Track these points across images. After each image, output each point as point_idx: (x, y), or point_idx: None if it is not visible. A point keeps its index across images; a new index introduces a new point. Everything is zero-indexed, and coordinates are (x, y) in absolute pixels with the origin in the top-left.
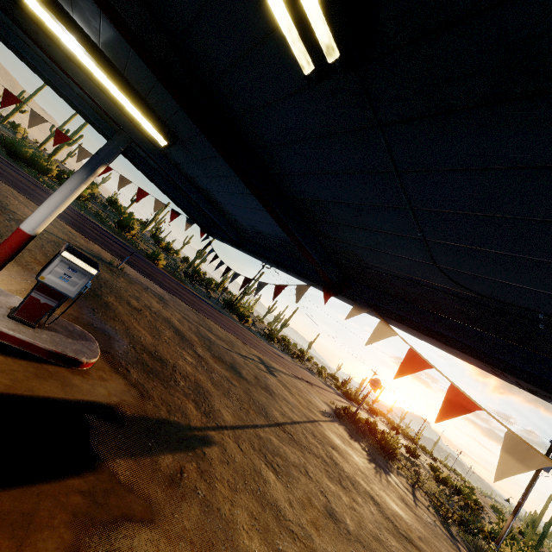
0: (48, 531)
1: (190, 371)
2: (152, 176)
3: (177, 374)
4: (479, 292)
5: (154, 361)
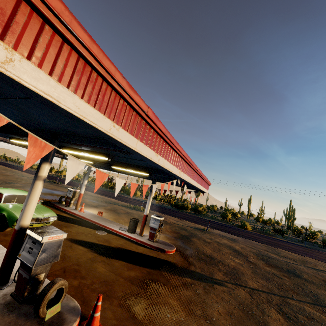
0: (135, 272)
1: (232, 264)
2: (177, 185)
3: (219, 263)
4: None
5: (207, 258)
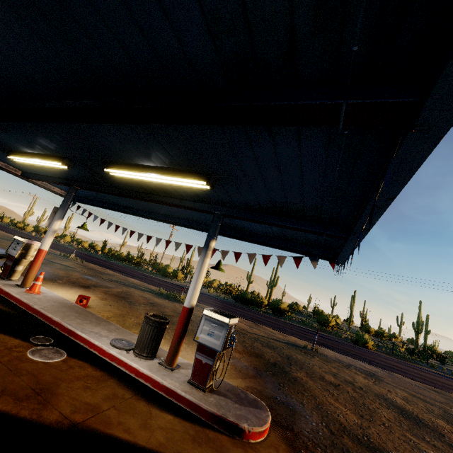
0: None
1: None
2: (268, 242)
3: None
4: None
5: (362, 449)
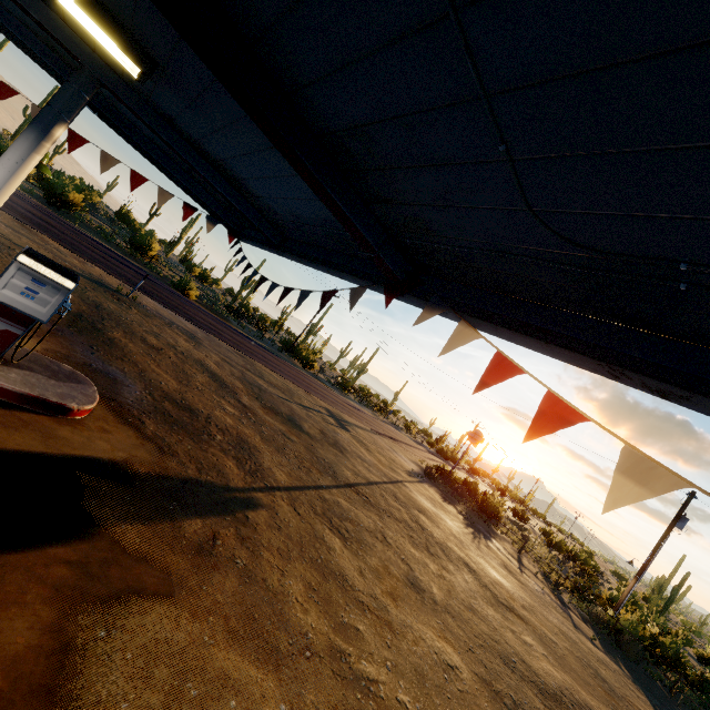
0: (17, 609)
1: (230, 423)
2: (149, 153)
3: (212, 427)
4: (593, 247)
5: (180, 411)
